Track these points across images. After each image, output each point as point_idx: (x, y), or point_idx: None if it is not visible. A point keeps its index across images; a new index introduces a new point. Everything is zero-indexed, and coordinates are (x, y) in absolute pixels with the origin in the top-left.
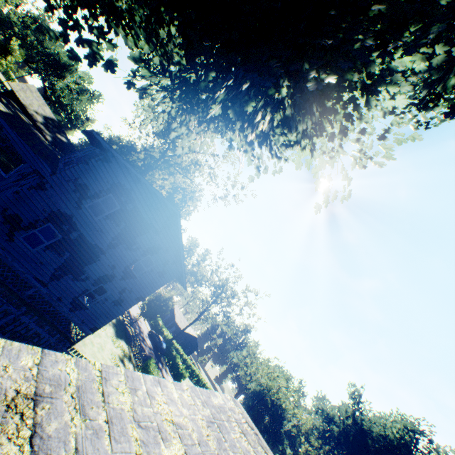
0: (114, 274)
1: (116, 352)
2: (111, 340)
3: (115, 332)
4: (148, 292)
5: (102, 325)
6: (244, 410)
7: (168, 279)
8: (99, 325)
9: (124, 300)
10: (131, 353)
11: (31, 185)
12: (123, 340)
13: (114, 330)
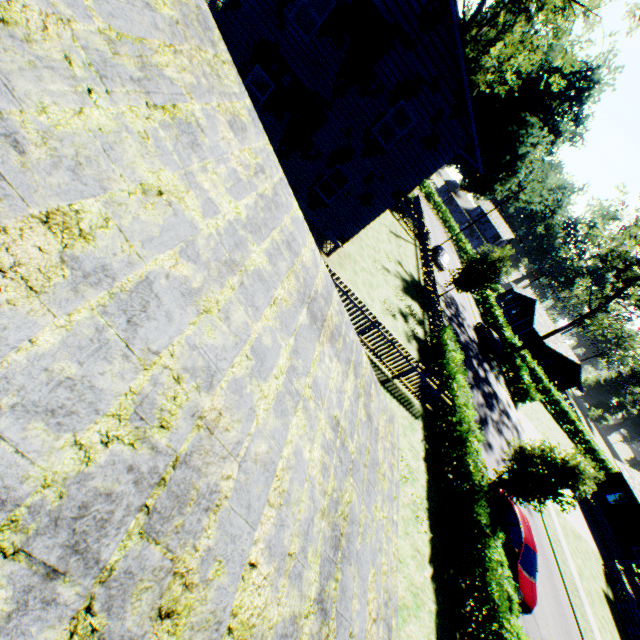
0: (350, 146)
1: (394, 303)
2: (392, 289)
3: (403, 288)
4: (409, 182)
5: (351, 235)
6: None
7: (444, 153)
8: (347, 235)
9: (374, 196)
10: (426, 321)
11: (225, 5)
12: (415, 302)
13: (400, 285)
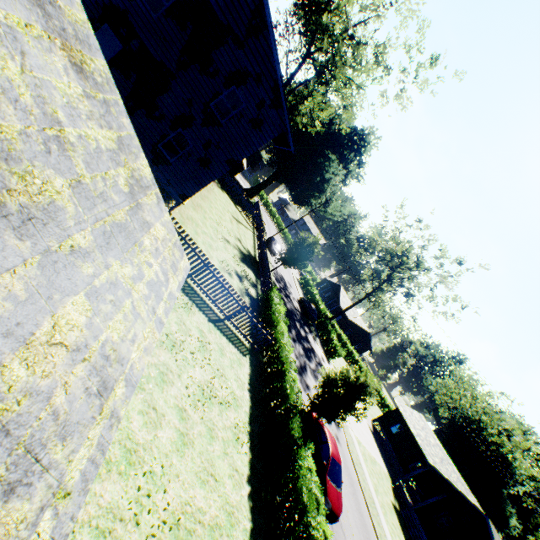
0: (192, 115)
1: (232, 265)
2: (230, 255)
3: (240, 257)
4: (241, 154)
5: (191, 193)
6: (431, 430)
7: (267, 134)
8: (188, 192)
9: (212, 161)
10: (259, 286)
11: None
12: (250, 270)
13: (239, 255)
